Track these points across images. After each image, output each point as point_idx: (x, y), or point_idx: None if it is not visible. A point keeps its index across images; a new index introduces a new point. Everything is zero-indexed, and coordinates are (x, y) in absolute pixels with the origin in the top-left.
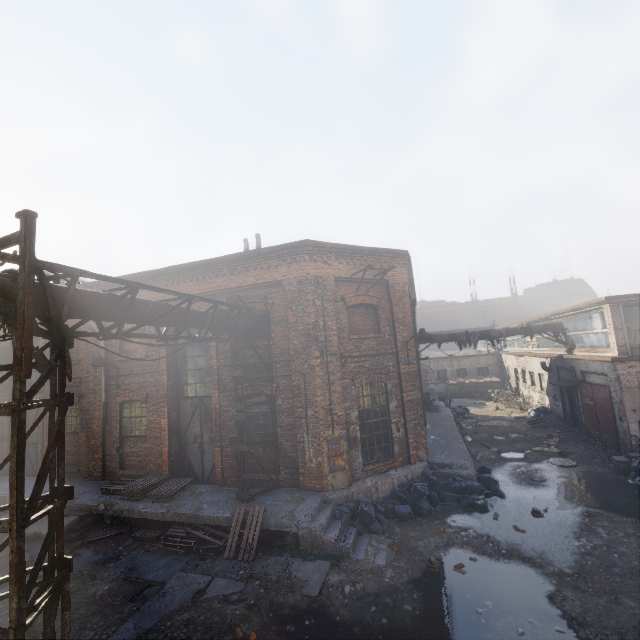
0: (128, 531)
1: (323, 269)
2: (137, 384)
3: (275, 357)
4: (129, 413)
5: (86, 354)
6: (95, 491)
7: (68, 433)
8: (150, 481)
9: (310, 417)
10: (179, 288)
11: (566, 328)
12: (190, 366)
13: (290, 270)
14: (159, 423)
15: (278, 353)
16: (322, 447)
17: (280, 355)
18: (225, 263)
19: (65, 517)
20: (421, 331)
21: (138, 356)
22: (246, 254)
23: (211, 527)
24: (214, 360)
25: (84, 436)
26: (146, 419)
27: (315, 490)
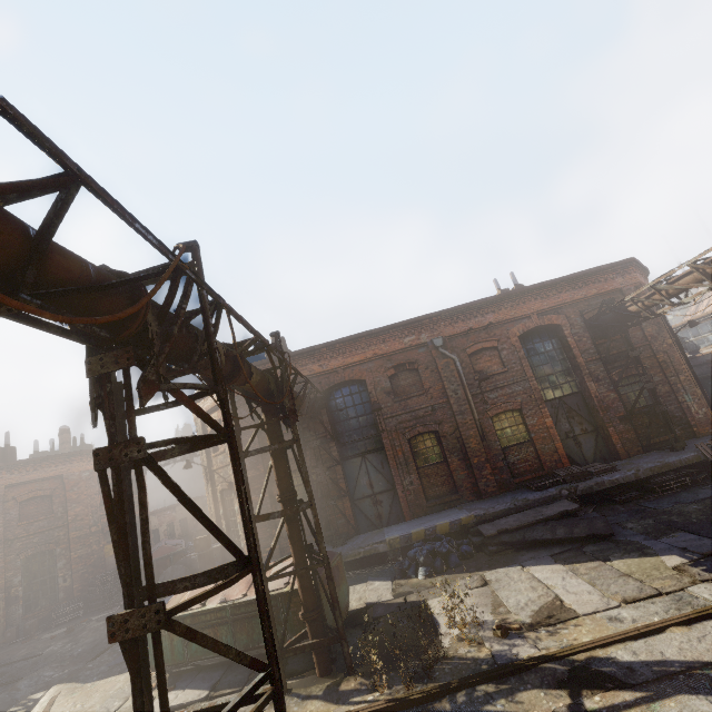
0: (596, 506)
1: (640, 279)
2: (505, 396)
3: (635, 345)
4: (501, 425)
5: (433, 382)
6: (523, 494)
7: (428, 465)
8: (573, 469)
9: (683, 381)
10: (526, 306)
11: (685, 337)
12: (540, 374)
13: (625, 280)
14: (542, 424)
15: (635, 341)
16: (701, 401)
17: (637, 343)
18: (567, 281)
19: (553, 503)
20: (691, 321)
21: (499, 370)
22: (589, 271)
23: (679, 471)
24: (580, 358)
25: (456, 460)
26: (523, 426)
27: (710, 434)
